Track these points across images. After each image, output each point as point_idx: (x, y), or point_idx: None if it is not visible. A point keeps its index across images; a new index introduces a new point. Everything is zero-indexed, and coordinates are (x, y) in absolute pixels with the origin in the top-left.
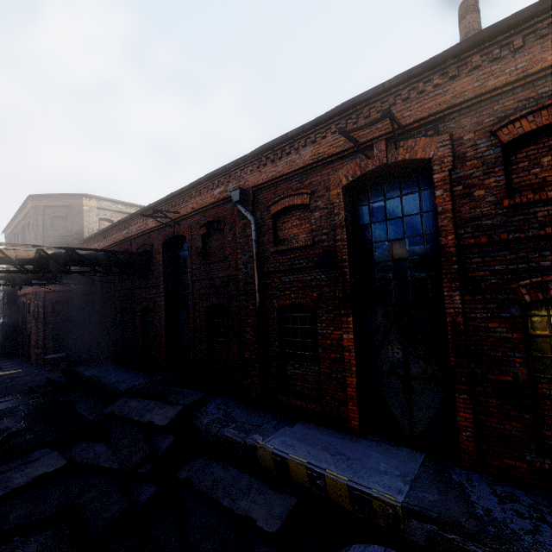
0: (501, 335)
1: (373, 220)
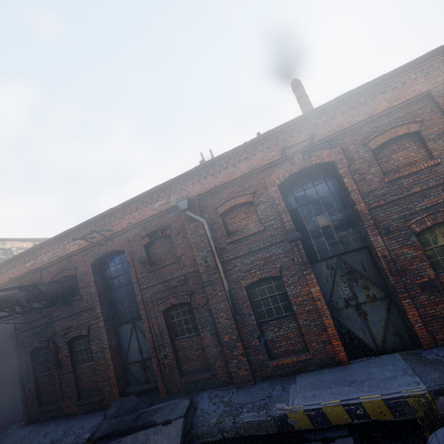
0: (412, 254)
1: (300, 204)
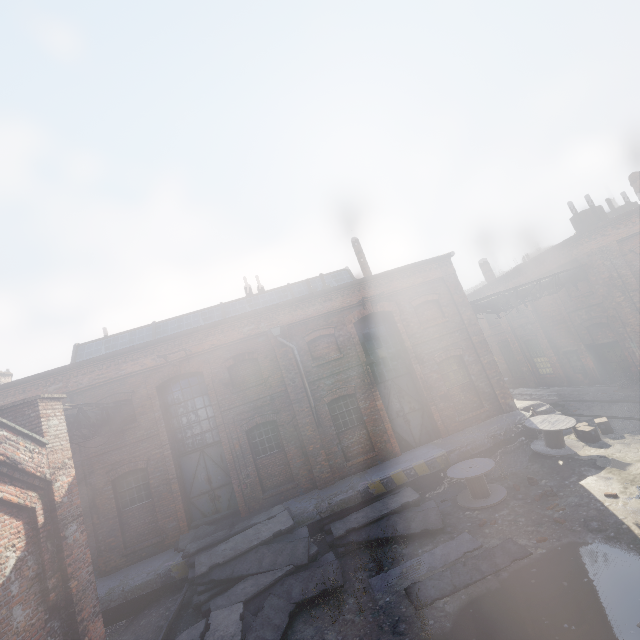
0: (435, 377)
1: (367, 339)
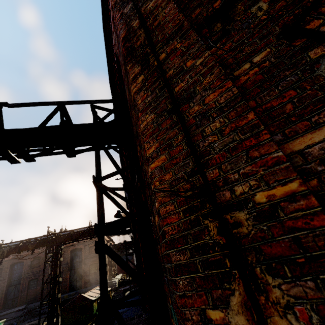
0: (87, 269)
1: (74, 255)
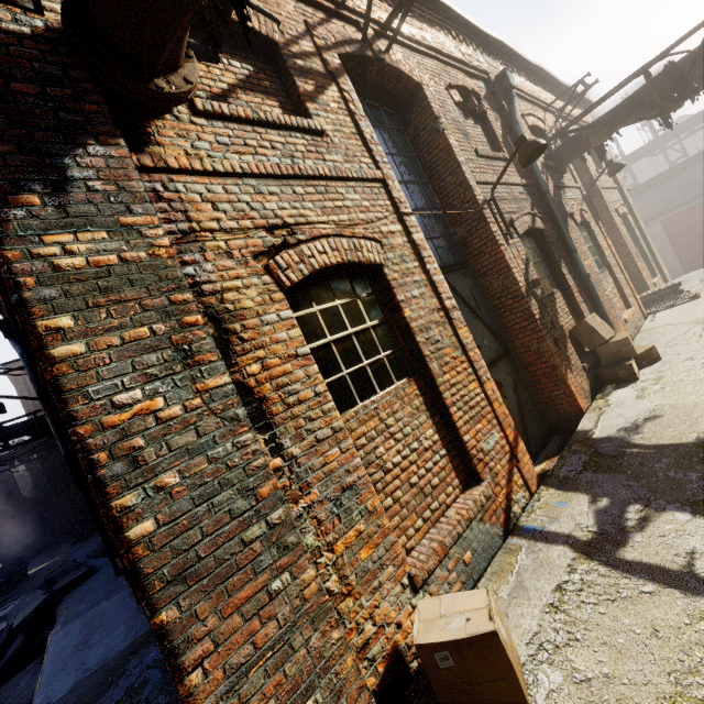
0: None
1: None
